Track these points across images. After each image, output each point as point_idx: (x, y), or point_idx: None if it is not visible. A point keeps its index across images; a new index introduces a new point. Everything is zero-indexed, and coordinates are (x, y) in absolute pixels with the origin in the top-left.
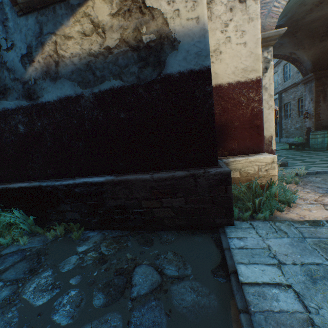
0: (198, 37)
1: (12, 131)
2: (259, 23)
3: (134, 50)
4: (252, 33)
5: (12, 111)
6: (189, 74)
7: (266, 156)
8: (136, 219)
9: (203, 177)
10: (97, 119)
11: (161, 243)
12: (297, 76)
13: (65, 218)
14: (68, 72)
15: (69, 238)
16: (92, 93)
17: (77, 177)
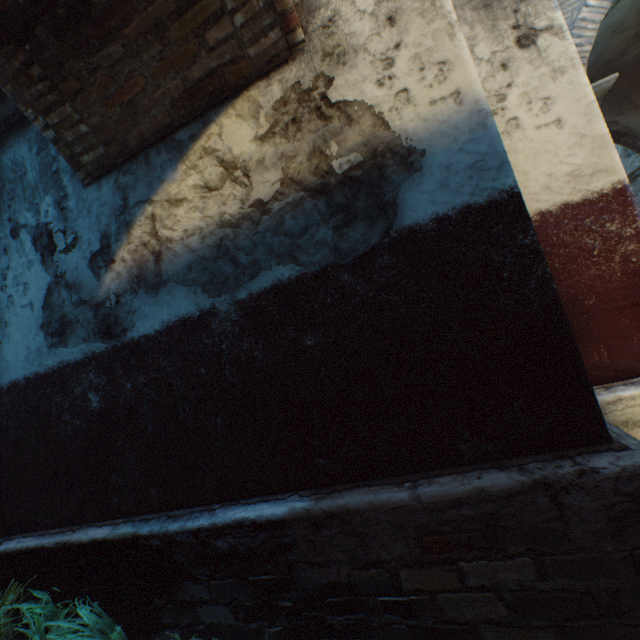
0: (468, 130)
1: (77, 408)
2: (582, 73)
3: (317, 194)
4: (570, 97)
5: (76, 366)
6: (463, 215)
7: None
8: (391, 627)
9: (581, 487)
10: (250, 357)
11: None
12: (627, 163)
13: (198, 622)
14: (181, 268)
15: None
16: (234, 301)
17: (217, 504)
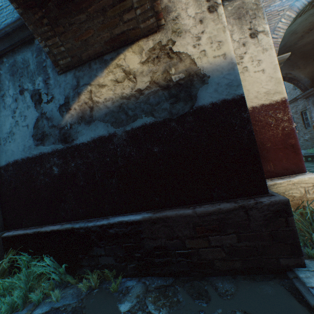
0: (227, 70)
1: (47, 173)
2: (274, 52)
3: (164, 89)
4: (268, 61)
5: (48, 155)
6: (222, 103)
7: (310, 175)
8: (180, 262)
9: (256, 208)
10: (129, 155)
11: (221, 297)
12: (294, 92)
13: (99, 264)
14: (102, 115)
15: (106, 290)
16: (124, 131)
17: (110, 216)
